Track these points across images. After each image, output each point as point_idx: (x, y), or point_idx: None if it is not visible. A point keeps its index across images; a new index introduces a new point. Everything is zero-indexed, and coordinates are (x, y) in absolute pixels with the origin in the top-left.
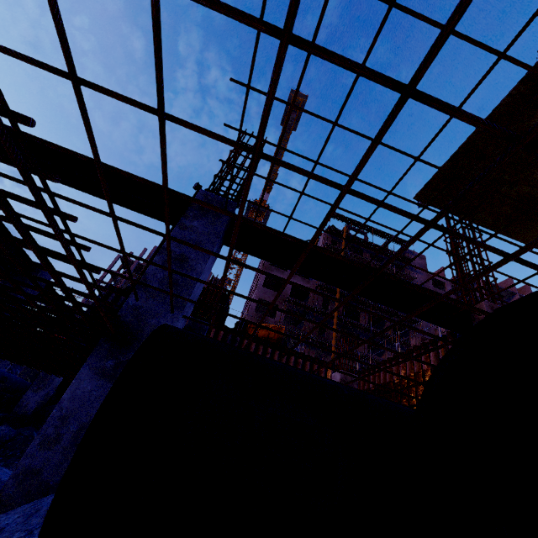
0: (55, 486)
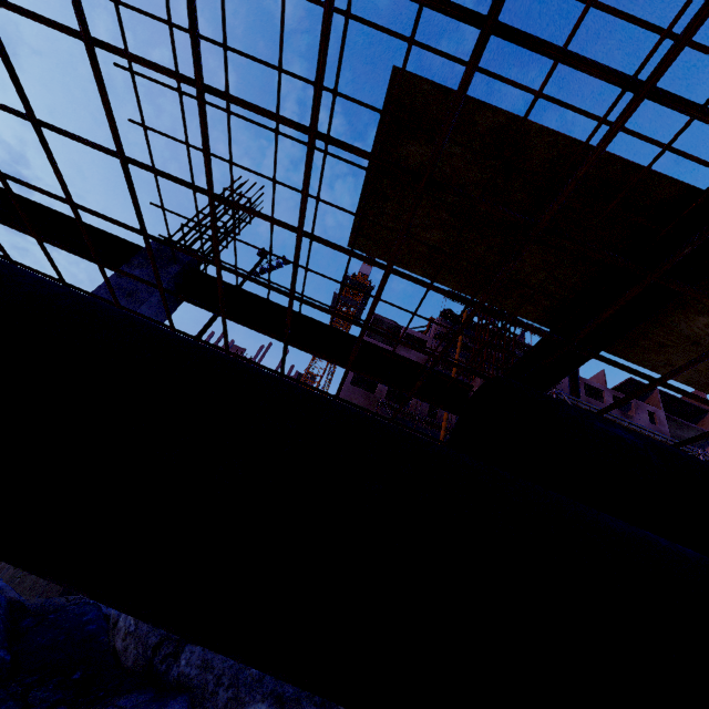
0: None
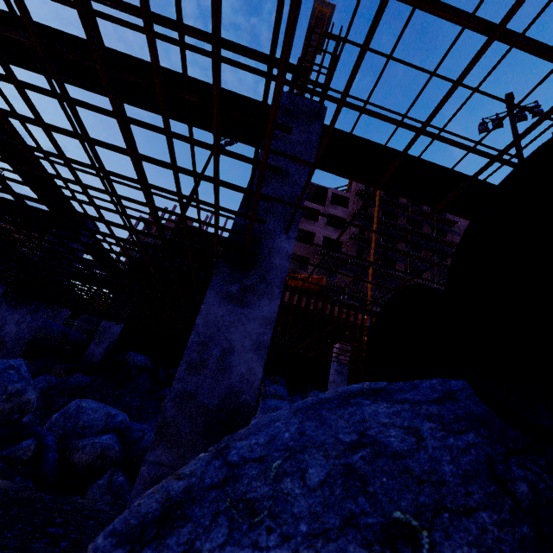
0: (213, 409)
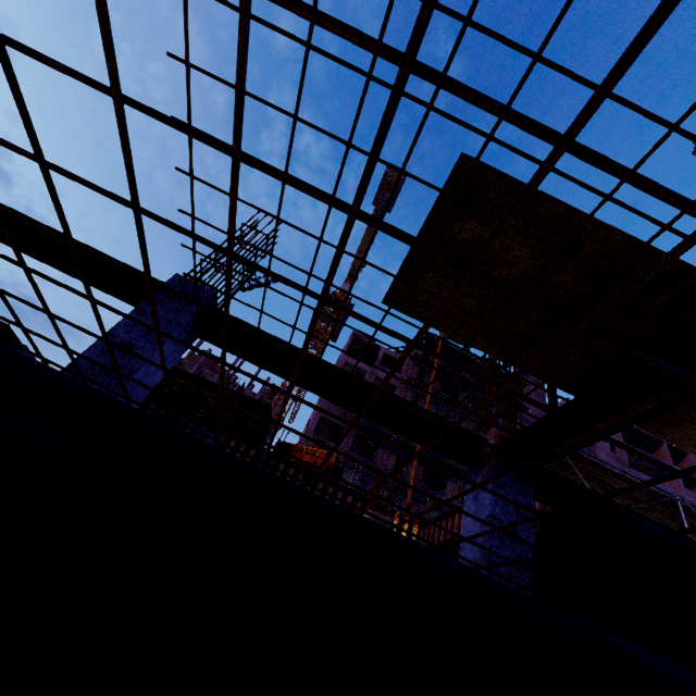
0: None
